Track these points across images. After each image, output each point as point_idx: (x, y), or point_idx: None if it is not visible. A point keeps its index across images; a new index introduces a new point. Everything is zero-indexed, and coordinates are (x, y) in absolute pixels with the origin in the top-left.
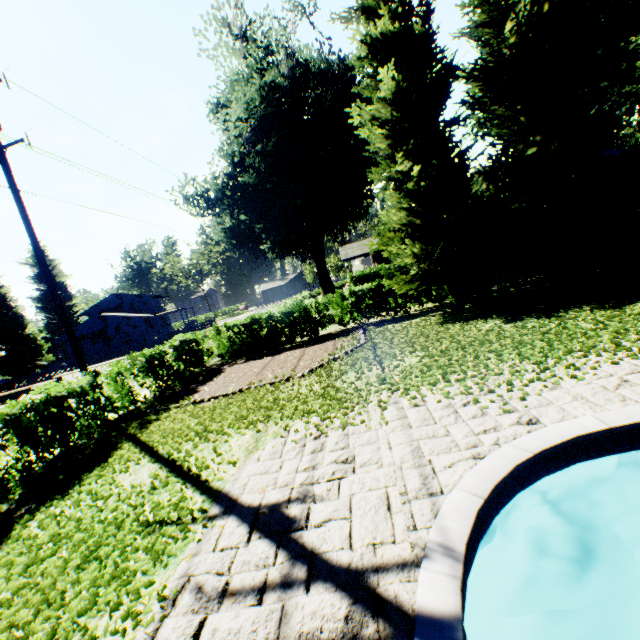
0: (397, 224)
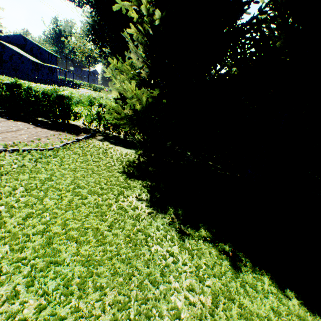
0: (135, 55)
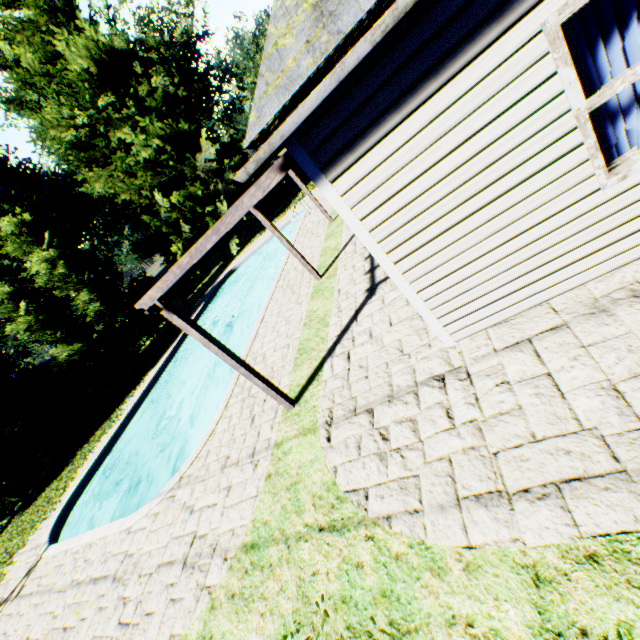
0: None
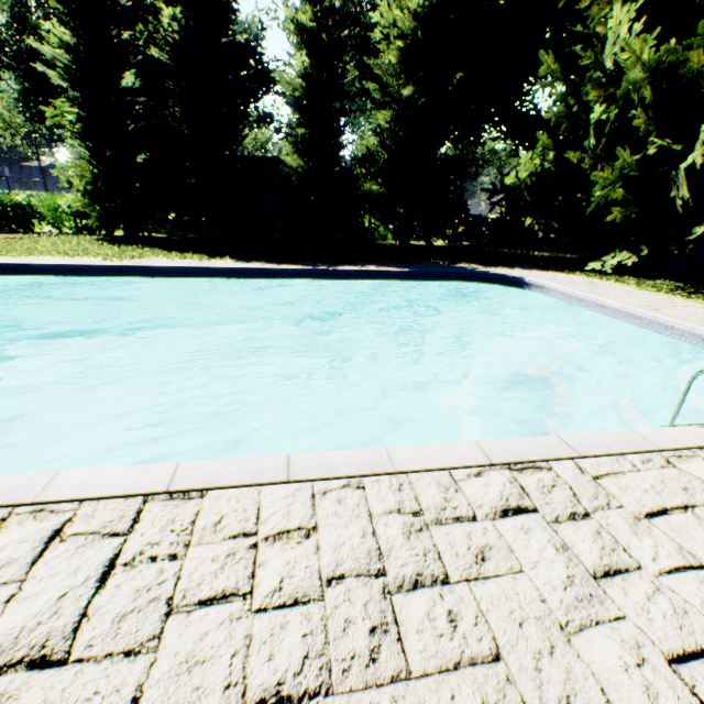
0: (76, 155)
